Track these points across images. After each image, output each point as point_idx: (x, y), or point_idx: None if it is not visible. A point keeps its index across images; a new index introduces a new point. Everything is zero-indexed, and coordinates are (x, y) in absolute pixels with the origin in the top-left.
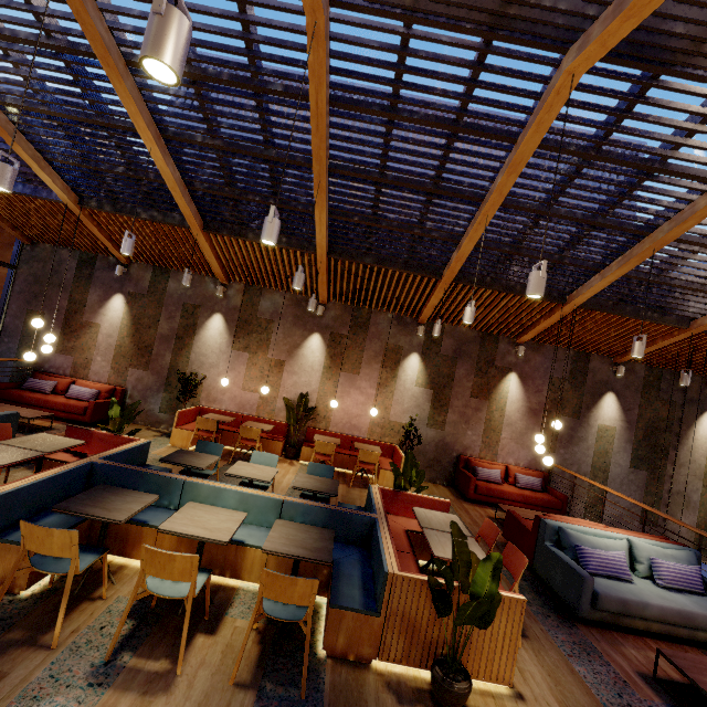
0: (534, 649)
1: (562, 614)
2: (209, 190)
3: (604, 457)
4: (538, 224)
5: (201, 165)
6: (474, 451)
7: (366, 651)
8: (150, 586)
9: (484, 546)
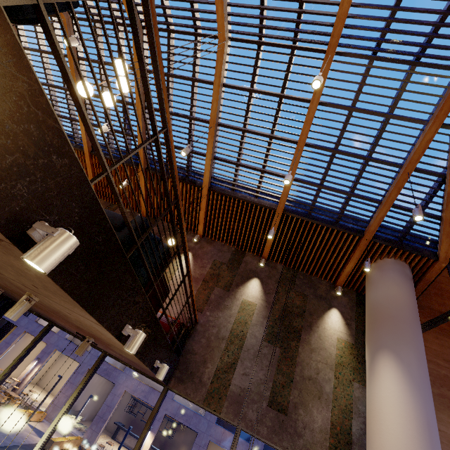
0: None
1: None
2: None
3: (243, 327)
4: None
5: None
6: None
7: None
8: None
9: None
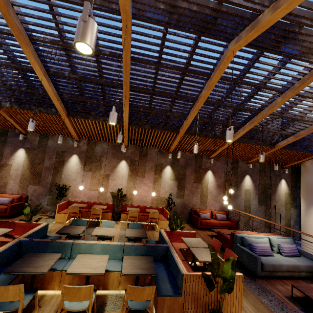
0: (244, 295)
1: (250, 276)
2: (71, 98)
3: (248, 202)
4: (218, 109)
5: (67, 86)
6: (197, 206)
7: None
8: (66, 306)
9: None
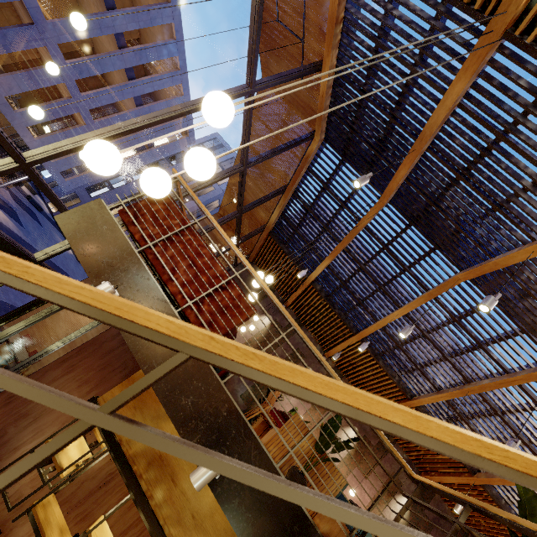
0: None
1: None
2: (391, 336)
3: None
4: None
5: None
6: None
7: None
8: None
9: None
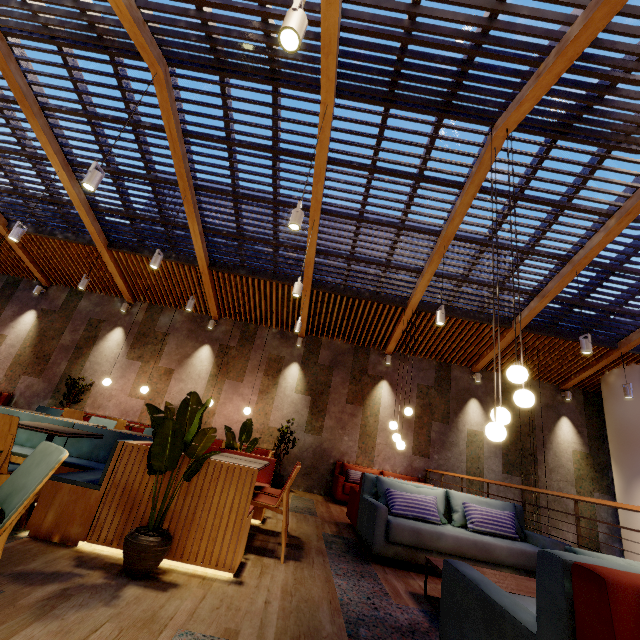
0: (298, 566)
1: (362, 558)
2: (109, 211)
3: (477, 463)
4: (359, 231)
5: (101, 189)
6: (351, 457)
7: (75, 530)
8: None
9: (321, 521)
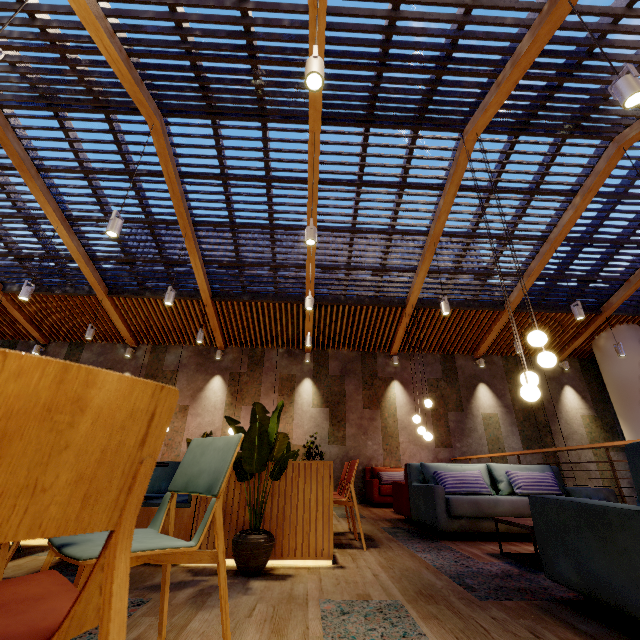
0: (380, 551)
1: (429, 538)
2: (108, 259)
3: (498, 444)
4: (353, 242)
5: (100, 238)
6: (378, 460)
7: None
8: None
9: (373, 520)
